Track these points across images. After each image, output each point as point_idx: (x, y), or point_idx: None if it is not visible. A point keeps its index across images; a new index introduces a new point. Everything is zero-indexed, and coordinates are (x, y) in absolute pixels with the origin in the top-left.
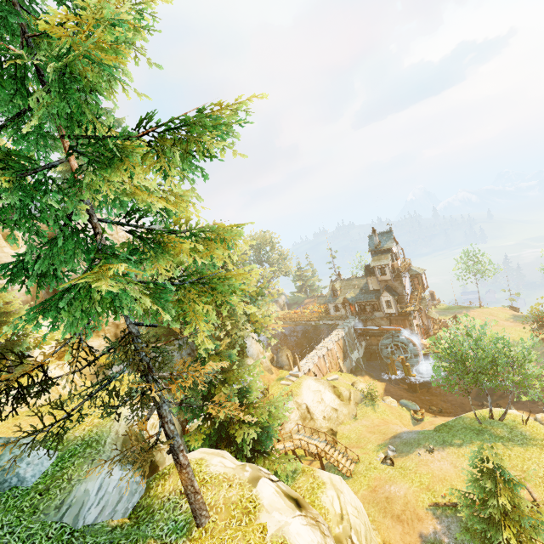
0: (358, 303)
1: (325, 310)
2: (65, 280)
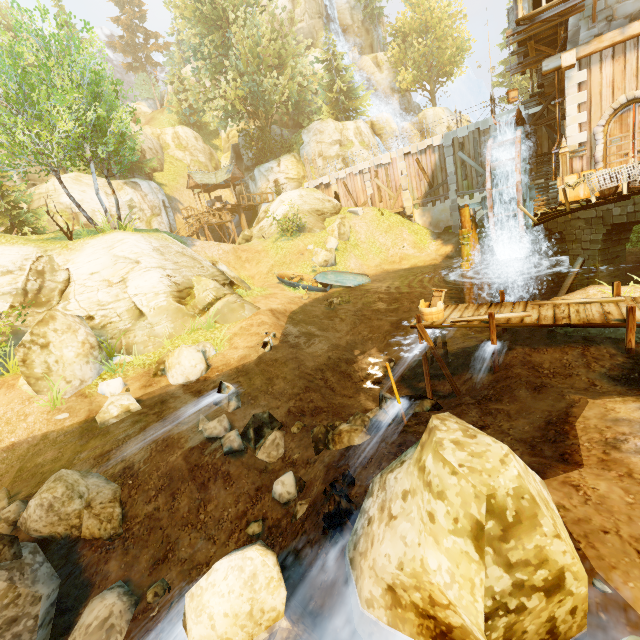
0: None
1: None
2: None
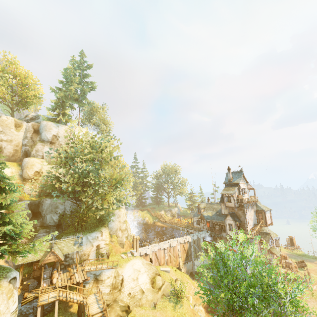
0: (212, 221)
1: (193, 222)
2: (33, 151)
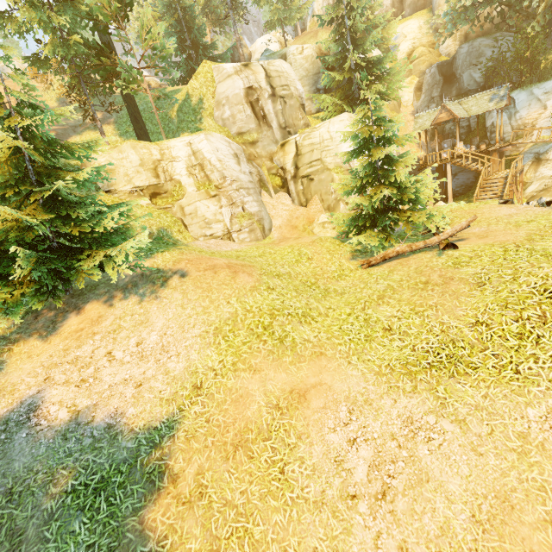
0: None
1: None
2: None
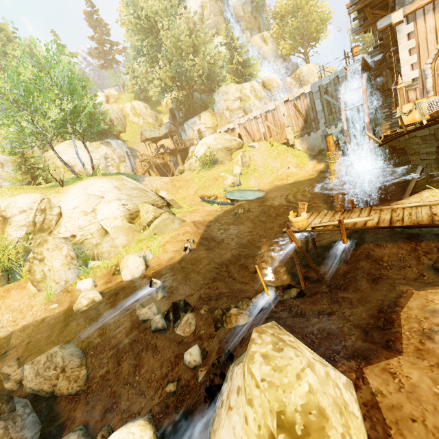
0: None
1: None
2: None
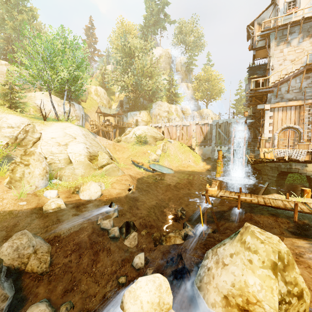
0: None
1: None
2: None
